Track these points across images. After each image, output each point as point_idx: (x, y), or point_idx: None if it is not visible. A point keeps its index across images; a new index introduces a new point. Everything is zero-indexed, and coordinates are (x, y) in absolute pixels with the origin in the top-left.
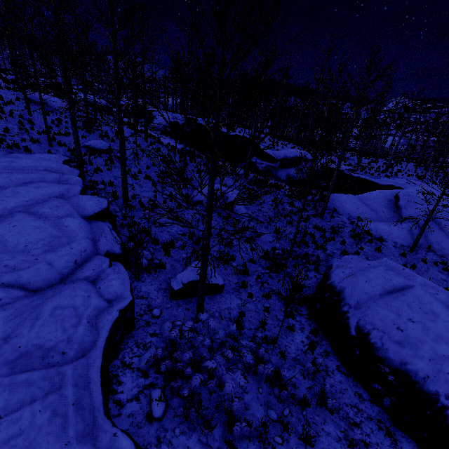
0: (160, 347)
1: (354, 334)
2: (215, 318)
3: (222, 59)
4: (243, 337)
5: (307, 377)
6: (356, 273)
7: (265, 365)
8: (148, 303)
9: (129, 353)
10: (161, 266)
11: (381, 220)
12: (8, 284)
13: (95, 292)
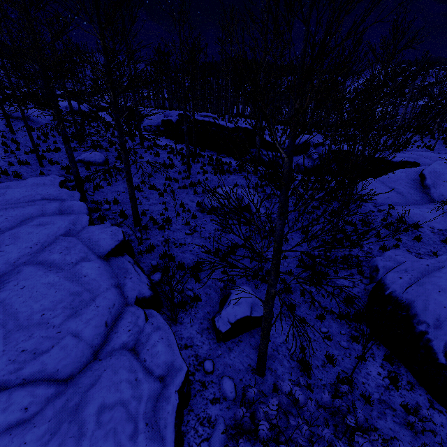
0: (227, 419)
1: (444, 362)
2: (274, 359)
3: (305, 49)
4: (313, 381)
5: (404, 426)
6: (421, 280)
7: (370, 437)
8: (195, 353)
9: (194, 437)
10: (196, 300)
11: (410, 203)
12: (30, 379)
13: (141, 369)
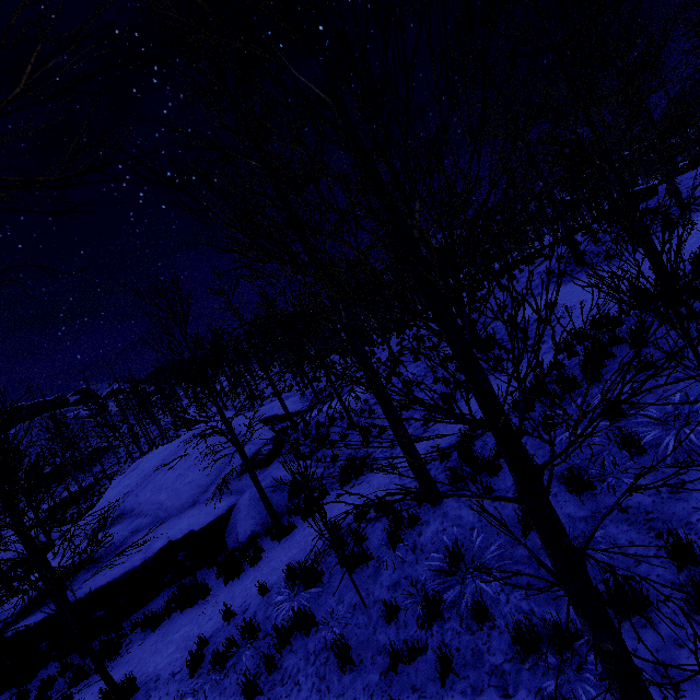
0: None
1: None
2: None
3: None
4: None
5: None
6: None
7: None
8: None
9: None
10: None
11: None
12: None
13: None
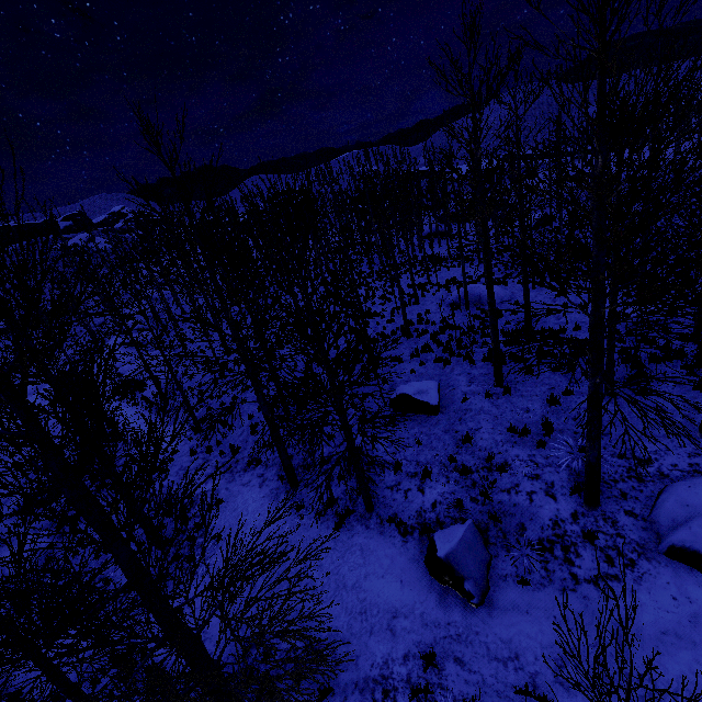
0: None
1: None
2: None
3: None
4: None
5: None
6: None
7: None
8: None
9: None
10: None
11: None
12: None
13: None
